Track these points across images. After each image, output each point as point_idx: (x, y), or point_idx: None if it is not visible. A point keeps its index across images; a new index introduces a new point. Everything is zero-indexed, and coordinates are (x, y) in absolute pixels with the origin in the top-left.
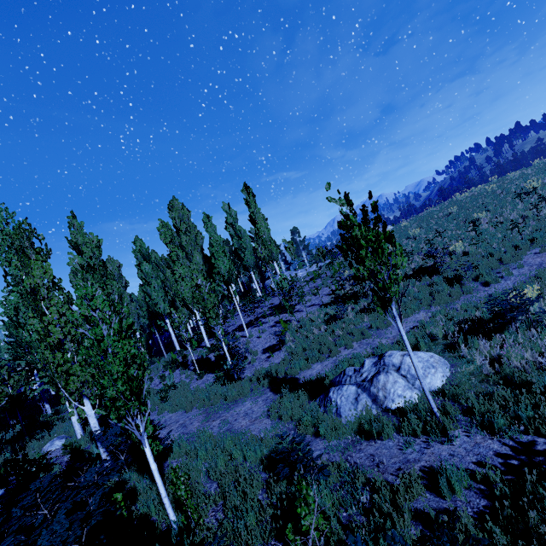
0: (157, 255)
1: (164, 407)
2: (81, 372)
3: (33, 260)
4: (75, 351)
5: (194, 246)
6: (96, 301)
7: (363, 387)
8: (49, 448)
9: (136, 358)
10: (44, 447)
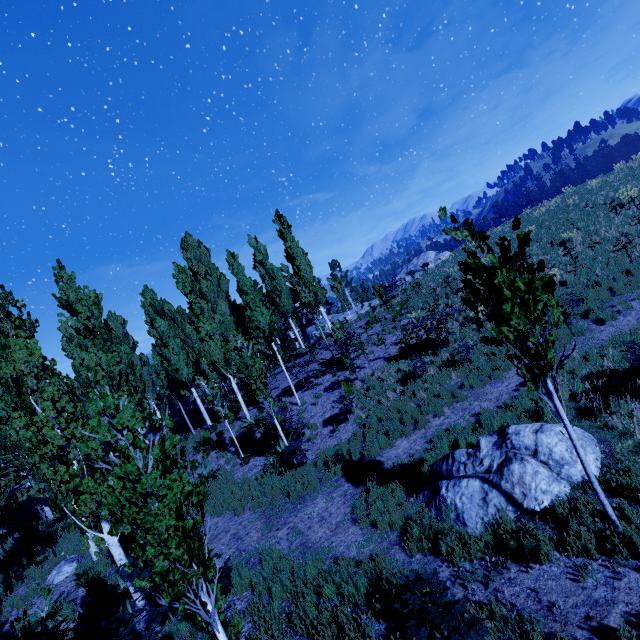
0: (171, 306)
1: (205, 509)
2: (95, 489)
3: (12, 337)
4: (84, 459)
5: (217, 293)
6: (122, 416)
7: (491, 482)
8: (55, 577)
9: (191, 497)
10: (49, 576)
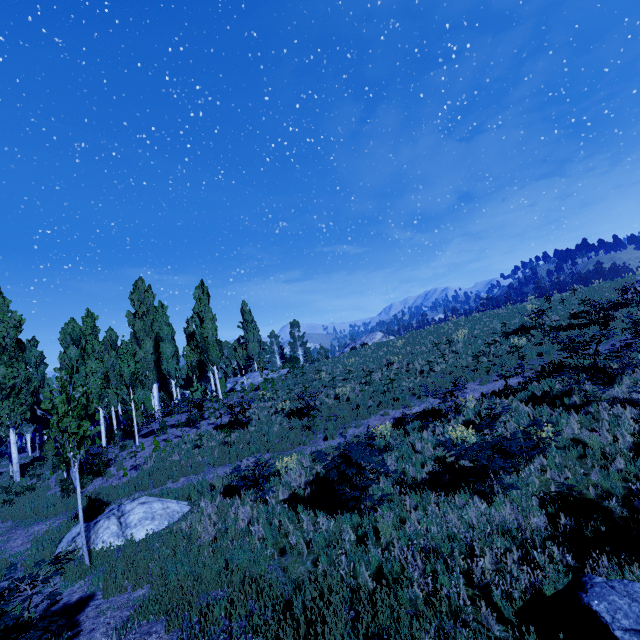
0: (114, 333)
1: None
2: None
3: None
4: None
5: (148, 332)
6: None
7: (88, 528)
8: None
9: None
10: None
